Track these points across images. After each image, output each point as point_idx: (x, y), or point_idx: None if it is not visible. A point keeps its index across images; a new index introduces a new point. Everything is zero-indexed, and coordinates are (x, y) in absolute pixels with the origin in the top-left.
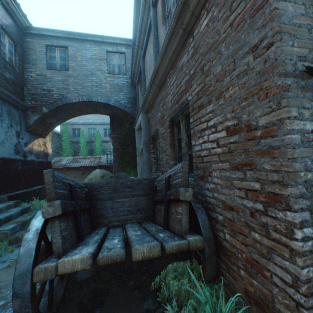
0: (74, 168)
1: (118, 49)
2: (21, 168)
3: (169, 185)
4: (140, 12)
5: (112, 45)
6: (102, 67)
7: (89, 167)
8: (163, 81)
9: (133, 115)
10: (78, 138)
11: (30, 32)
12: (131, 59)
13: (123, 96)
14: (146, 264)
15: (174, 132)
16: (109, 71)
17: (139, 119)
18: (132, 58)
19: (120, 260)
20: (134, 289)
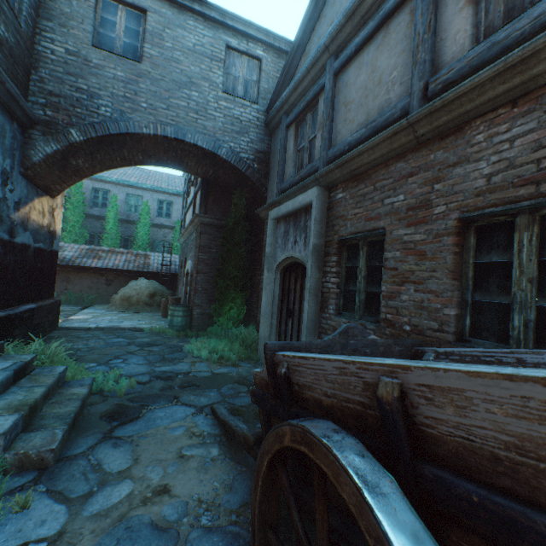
0: (89, 269)
1: (250, 47)
2: (1, 260)
3: None
4: None
5: (240, 37)
6: (214, 76)
7: (122, 272)
8: (446, 130)
9: (261, 187)
10: (101, 210)
11: None
12: (271, 76)
13: (247, 144)
14: None
15: (467, 247)
16: (226, 87)
17: (303, 198)
18: (283, 73)
19: None
20: None
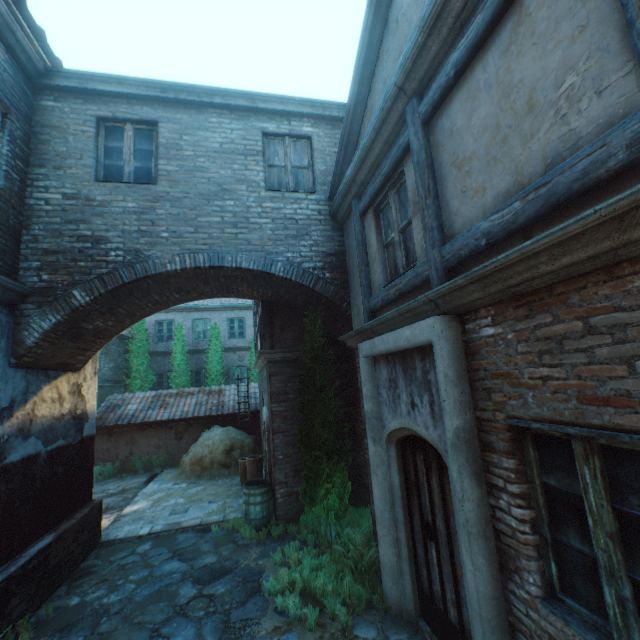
0: (155, 423)
1: (293, 126)
2: None
3: None
4: None
5: (278, 118)
6: (252, 174)
7: (193, 419)
8: None
9: (340, 303)
10: (167, 344)
11: (54, 82)
12: (327, 153)
13: (309, 249)
14: None
15: None
16: (270, 182)
17: (411, 332)
18: (342, 144)
19: None
20: None
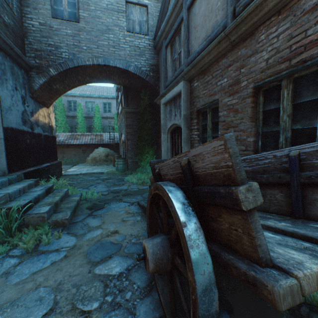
0: (73, 145)
1: None
2: (30, 142)
3: (300, 164)
4: None
5: None
6: (121, 22)
7: (90, 145)
8: (246, 35)
9: (155, 86)
10: (74, 112)
11: None
12: (154, 16)
13: (144, 61)
14: None
15: (259, 103)
16: (129, 28)
17: (176, 89)
18: (160, 12)
19: None
20: None
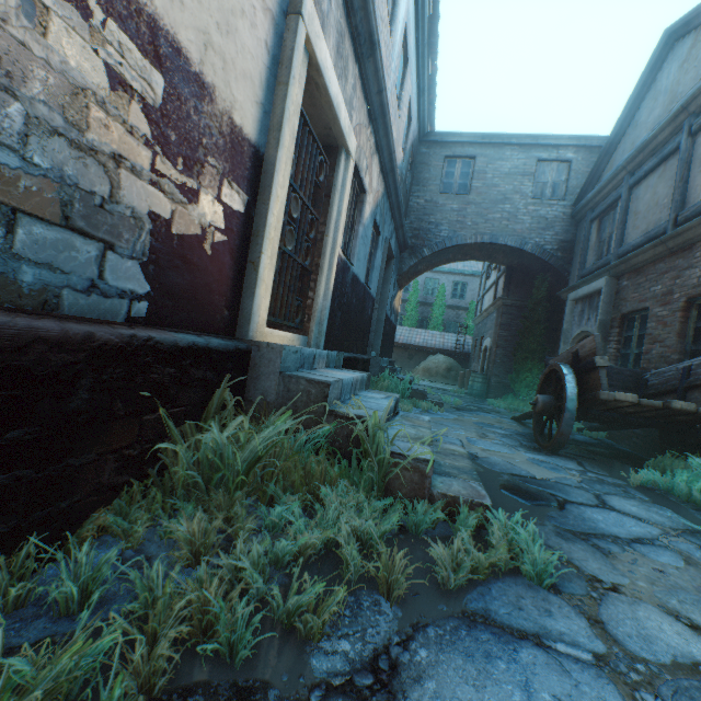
0: (397, 345)
1: (559, 154)
2: (387, 329)
3: (689, 374)
4: (653, 128)
5: (550, 149)
6: (524, 188)
7: (421, 348)
8: (683, 247)
9: (562, 272)
10: (404, 294)
11: (428, 139)
12: (580, 172)
13: (551, 237)
14: (623, 458)
15: (689, 318)
16: (534, 193)
17: (595, 284)
18: (590, 175)
19: (657, 406)
20: (621, 463)
